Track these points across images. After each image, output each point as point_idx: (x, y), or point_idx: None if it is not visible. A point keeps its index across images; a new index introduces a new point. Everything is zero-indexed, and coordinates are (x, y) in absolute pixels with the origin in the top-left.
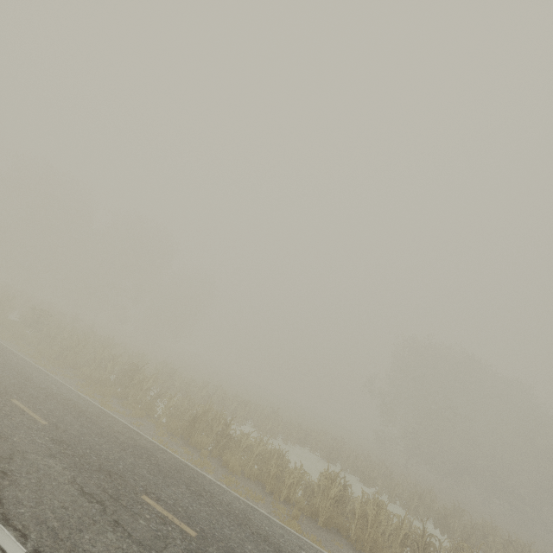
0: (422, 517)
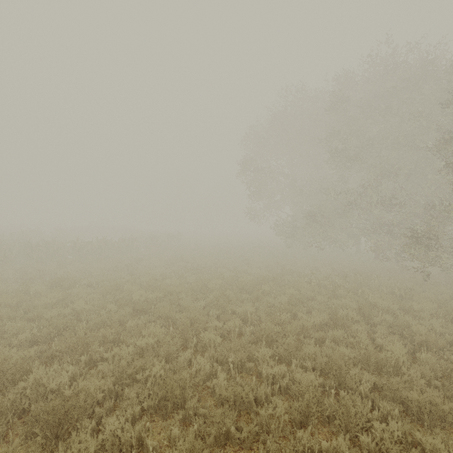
0: None
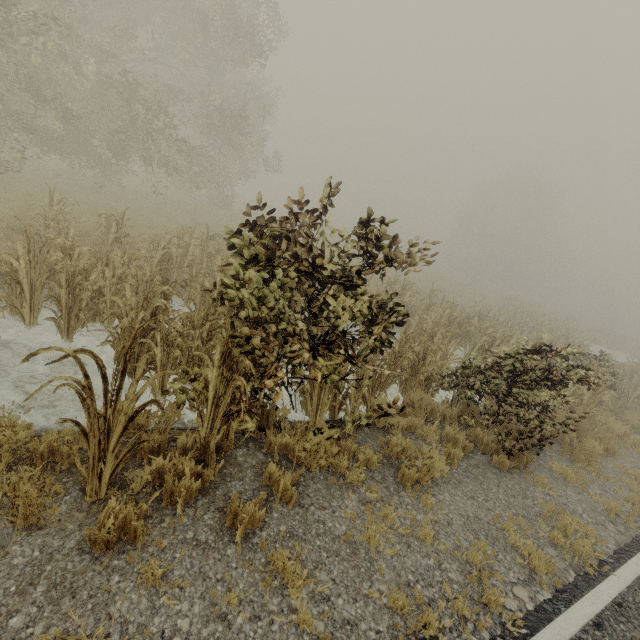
0: (601, 343)
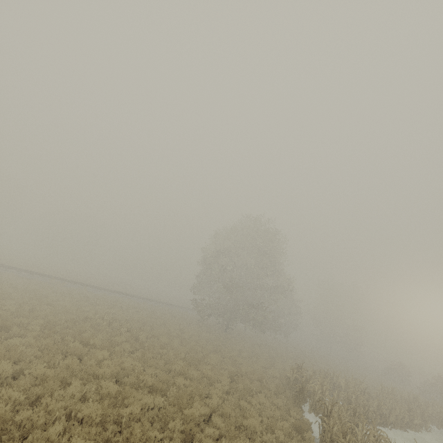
0: (416, 425)
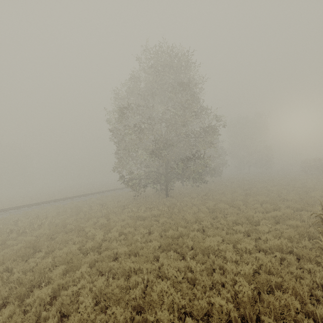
0: None
